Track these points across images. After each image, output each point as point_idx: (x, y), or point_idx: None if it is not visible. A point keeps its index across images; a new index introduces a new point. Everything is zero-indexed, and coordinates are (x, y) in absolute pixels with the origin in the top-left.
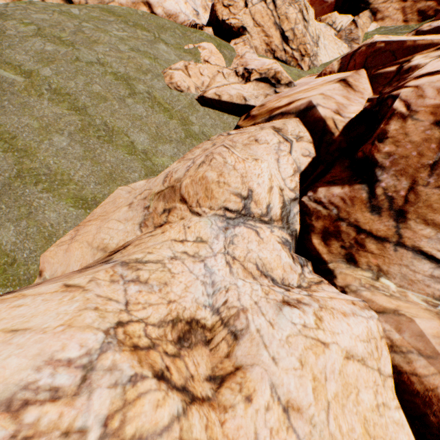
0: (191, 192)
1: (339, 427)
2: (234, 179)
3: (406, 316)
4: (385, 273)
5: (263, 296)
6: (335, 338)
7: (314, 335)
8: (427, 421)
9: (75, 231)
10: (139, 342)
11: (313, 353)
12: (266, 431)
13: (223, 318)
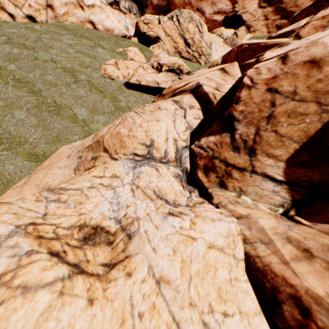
0: (111, 144)
1: (197, 293)
2: (140, 133)
3: (254, 218)
4: (244, 192)
5: (154, 210)
6: (202, 235)
7: (187, 233)
8: (264, 287)
9: (27, 178)
10: (45, 235)
11: (183, 245)
12: (139, 295)
13: (122, 226)
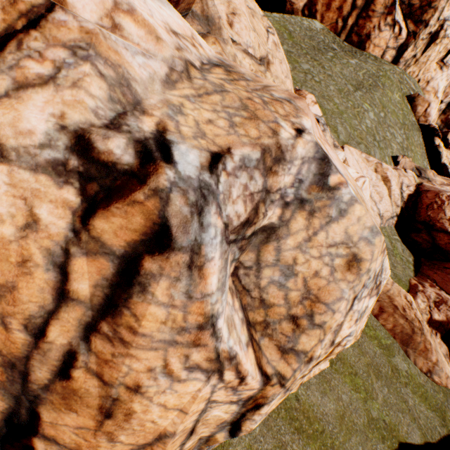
0: None
1: None
2: None
3: None
4: None
5: None
6: None
7: None
8: None
9: None
10: None
11: None
12: None
13: None
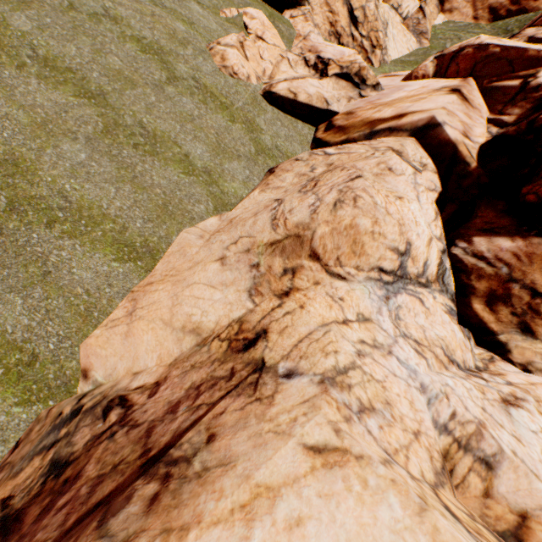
0: (329, 246)
1: None
2: (390, 229)
3: None
4: None
5: (482, 397)
6: None
7: None
8: None
9: (130, 301)
10: (492, 539)
11: None
12: None
13: (458, 439)
